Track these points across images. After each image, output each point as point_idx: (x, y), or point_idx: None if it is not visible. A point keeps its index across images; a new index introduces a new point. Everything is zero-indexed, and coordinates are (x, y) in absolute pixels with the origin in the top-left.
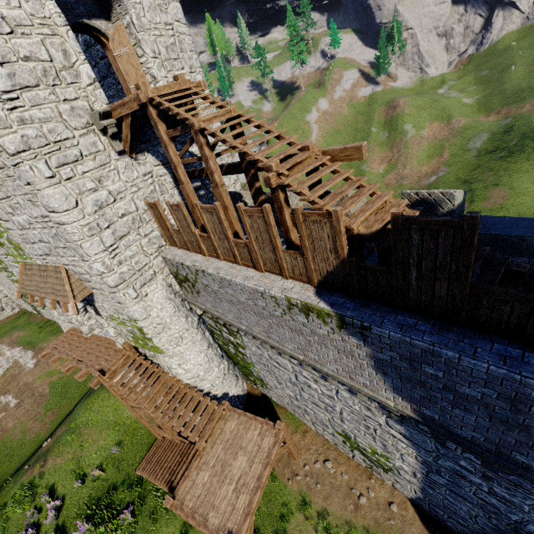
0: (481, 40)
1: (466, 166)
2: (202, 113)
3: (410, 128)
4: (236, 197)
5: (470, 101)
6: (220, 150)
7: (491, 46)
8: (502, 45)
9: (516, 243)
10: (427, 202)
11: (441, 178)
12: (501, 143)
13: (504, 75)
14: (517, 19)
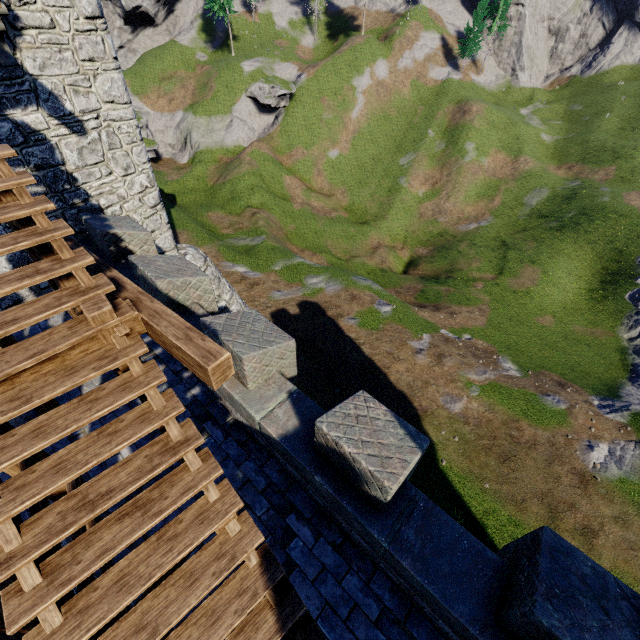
0: (591, 61)
1: (513, 224)
2: (66, 43)
3: (471, 149)
4: (105, 240)
5: (548, 139)
6: (113, 128)
7: (598, 74)
8: (609, 79)
9: (454, 622)
10: (349, 463)
11: (482, 229)
12: (557, 210)
13: (595, 121)
14: (638, 51)
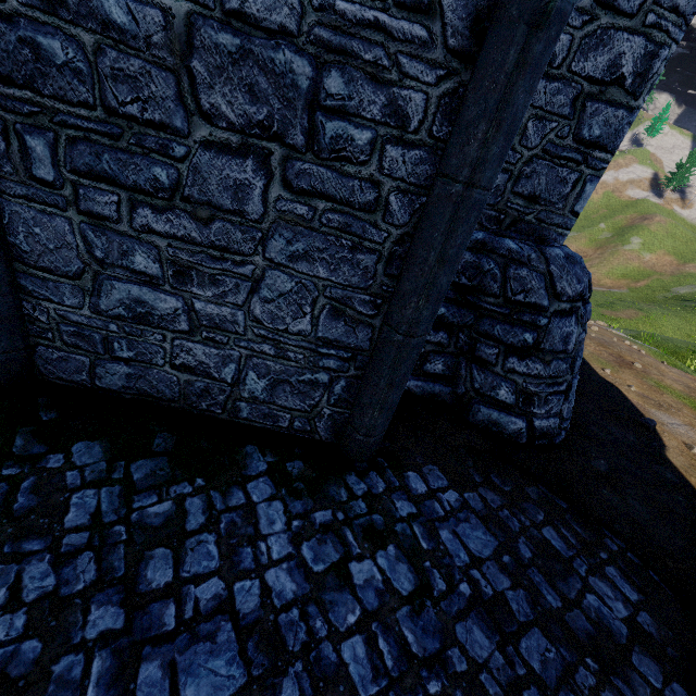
0: None
1: (646, 298)
2: None
3: (636, 242)
4: None
5: None
6: None
7: None
8: None
9: None
10: None
11: (609, 292)
12: None
13: None
14: None
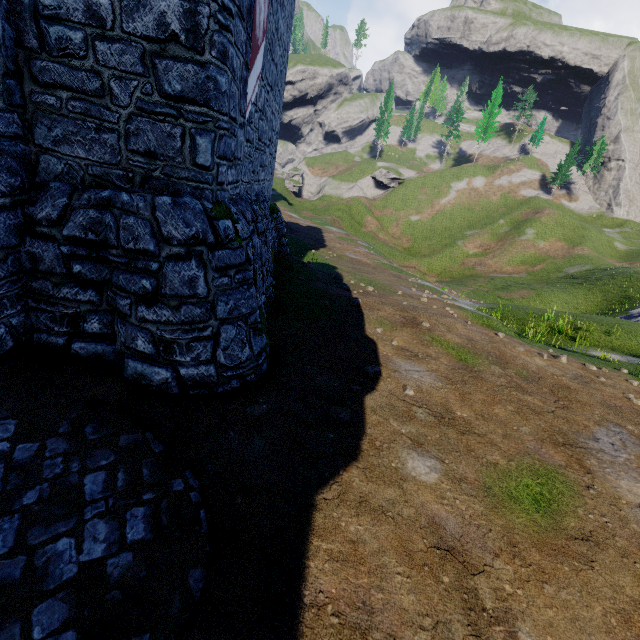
0: None
1: (541, 280)
2: None
3: (530, 233)
4: None
5: (622, 247)
6: None
7: None
8: None
9: None
10: None
11: (509, 277)
12: (589, 275)
13: None
14: None
